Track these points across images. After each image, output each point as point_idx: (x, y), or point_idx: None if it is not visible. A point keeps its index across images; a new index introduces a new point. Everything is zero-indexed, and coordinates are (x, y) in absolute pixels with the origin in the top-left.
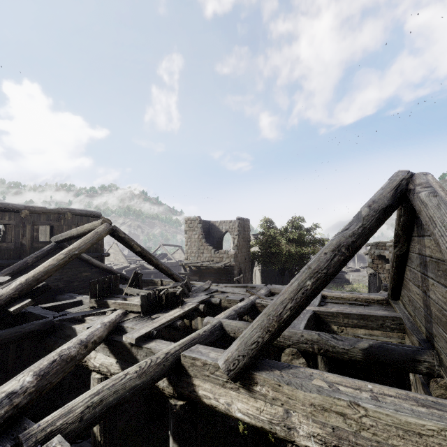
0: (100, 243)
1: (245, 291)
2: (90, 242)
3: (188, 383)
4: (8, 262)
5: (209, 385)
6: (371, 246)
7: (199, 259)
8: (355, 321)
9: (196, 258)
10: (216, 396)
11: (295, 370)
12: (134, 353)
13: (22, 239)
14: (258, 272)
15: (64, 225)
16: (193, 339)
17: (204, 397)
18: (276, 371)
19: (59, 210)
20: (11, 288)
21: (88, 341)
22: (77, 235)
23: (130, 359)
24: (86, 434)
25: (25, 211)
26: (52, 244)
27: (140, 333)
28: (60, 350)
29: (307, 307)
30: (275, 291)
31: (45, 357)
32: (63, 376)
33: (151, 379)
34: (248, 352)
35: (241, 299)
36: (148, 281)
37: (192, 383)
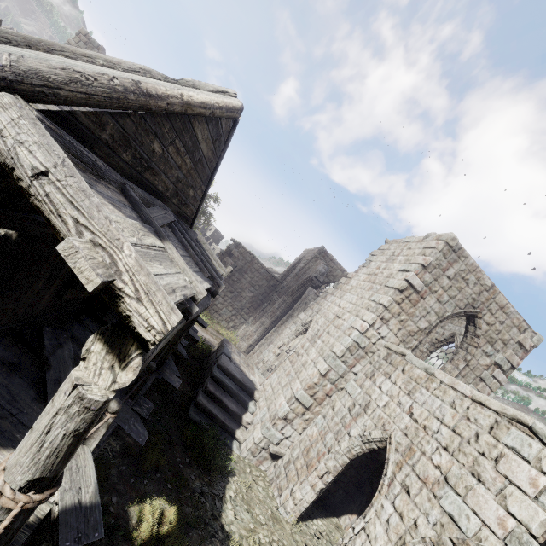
0: None
1: None
2: None
3: None
4: None
5: None
6: (234, 242)
7: None
8: None
9: None
10: None
11: None
12: None
13: None
14: None
15: None
16: None
17: None
18: None
19: None
20: None
21: None
22: None
23: None
24: None
25: None
26: None
27: None
28: None
29: None
30: None
31: None
32: None
33: None
34: None
35: None
36: None
37: None
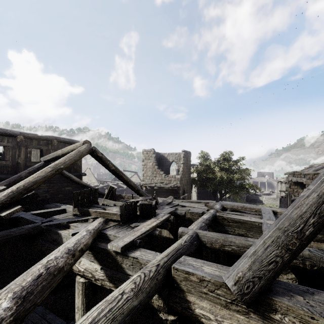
0: (79, 165)
1: (201, 206)
2: (73, 158)
3: (181, 298)
4: (6, 177)
5: (208, 303)
6: (288, 174)
7: (152, 181)
8: (319, 236)
9: (150, 180)
10: (219, 318)
11: (320, 297)
12: (119, 262)
13: (18, 159)
14: (194, 193)
15: (51, 150)
16: (177, 249)
17: (203, 316)
18: (297, 296)
19: (47, 137)
20: (3, 195)
21: (75, 249)
22: (62, 154)
23: (115, 267)
24: (68, 318)
25: (20, 137)
26: (42, 163)
27: (124, 242)
28: (46, 261)
29: (267, 221)
30: (227, 206)
31: (29, 270)
32: (49, 291)
33: (147, 297)
34: (265, 273)
35: (202, 212)
36: (117, 195)
37: (185, 298)
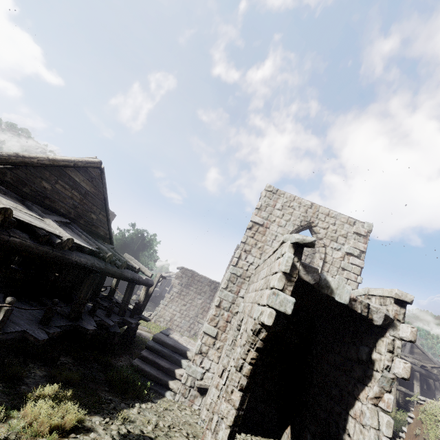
0: None
1: None
2: None
3: None
4: None
5: None
6: (180, 269)
7: None
8: None
9: None
10: None
11: None
12: None
13: None
14: None
15: None
16: None
17: None
18: None
19: None
20: None
21: None
22: None
23: None
24: None
25: None
26: None
27: None
28: None
29: None
30: None
31: None
32: None
33: None
34: None
35: None
36: None
37: None
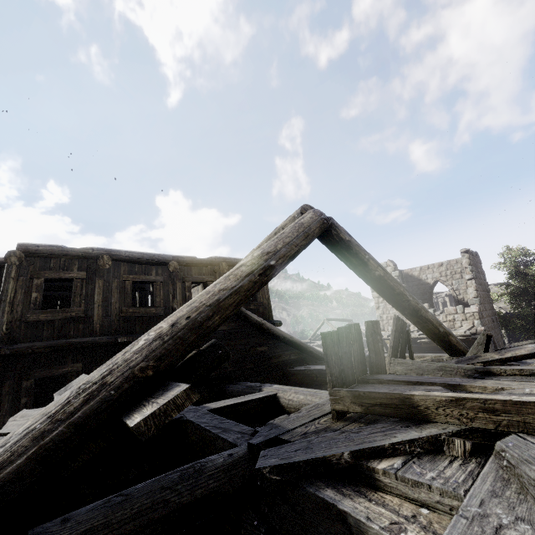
0: (266, 306)
1: None
2: (293, 241)
3: None
4: None
5: None
6: None
7: None
8: None
9: None
10: None
11: None
12: None
13: (173, 303)
14: None
15: None
16: None
17: None
18: None
19: (211, 260)
20: (135, 348)
21: None
22: None
23: None
24: None
25: (173, 263)
26: None
27: None
28: None
29: None
30: None
31: None
32: None
33: None
34: None
35: None
36: None
37: None
